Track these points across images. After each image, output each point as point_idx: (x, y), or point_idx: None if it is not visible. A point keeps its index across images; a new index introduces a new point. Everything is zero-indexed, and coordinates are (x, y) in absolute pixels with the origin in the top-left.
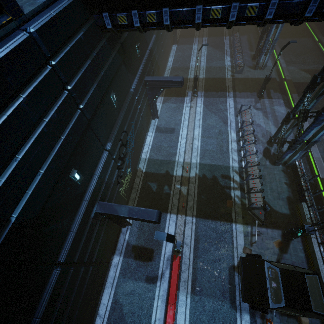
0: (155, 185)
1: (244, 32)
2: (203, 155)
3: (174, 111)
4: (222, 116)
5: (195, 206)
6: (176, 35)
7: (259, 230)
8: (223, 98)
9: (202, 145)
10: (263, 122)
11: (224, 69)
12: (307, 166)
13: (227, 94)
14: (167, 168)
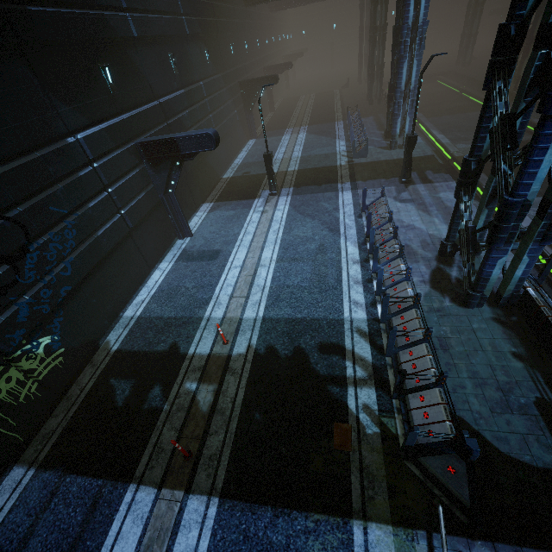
0: (127, 386)
1: (369, 113)
2: (275, 298)
3: (228, 221)
4: (327, 220)
5: (227, 453)
6: (254, 123)
7: None
8: (330, 192)
9: (277, 276)
10: (420, 220)
11: (334, 155)
12: None
13: (338, 186)
14: (177, 337)
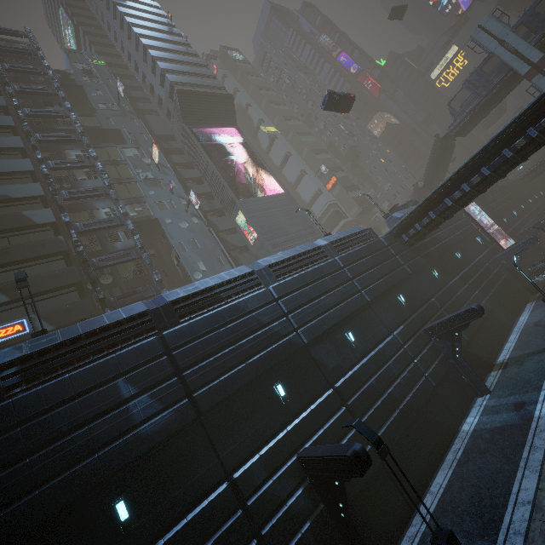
0: None
1: None
2: None
3: None
4: None
5: None
6: None
7: None
8: None
9: None
10: None
11: None
12: None
13: None
14: None
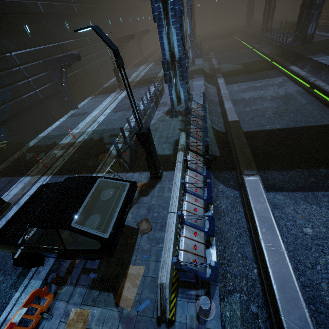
0: (32, 154)
1: None
2: (102, 124)
3: (96, 102)
4: (139, 97)
5: (60, 165)
6: (125, 61)
7: (124, 175)
8: (147, 87)
9: (106, 117)
10: None
11: (159, 72)
12: (221, 119)
13: (152, 84)
14: (57, 140)
